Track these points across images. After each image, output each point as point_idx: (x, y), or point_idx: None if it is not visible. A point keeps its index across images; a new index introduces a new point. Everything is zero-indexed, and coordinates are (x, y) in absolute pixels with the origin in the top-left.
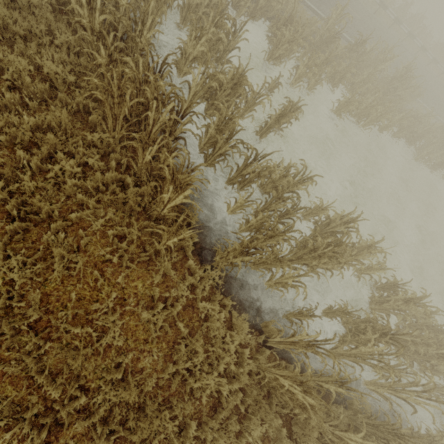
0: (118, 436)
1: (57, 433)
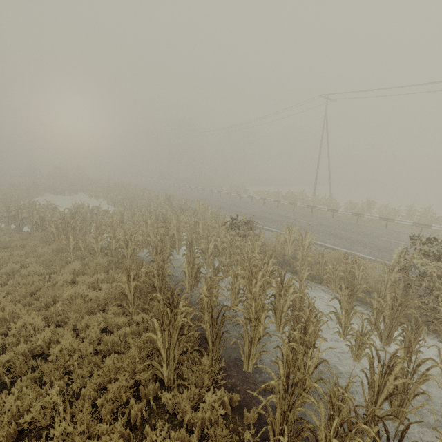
0: None
1: None
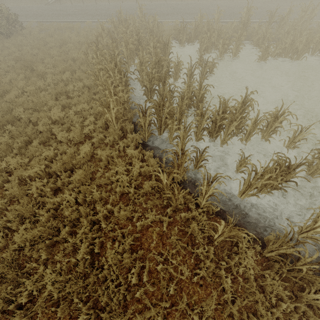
0: (78, 201)
1: (58, 193)
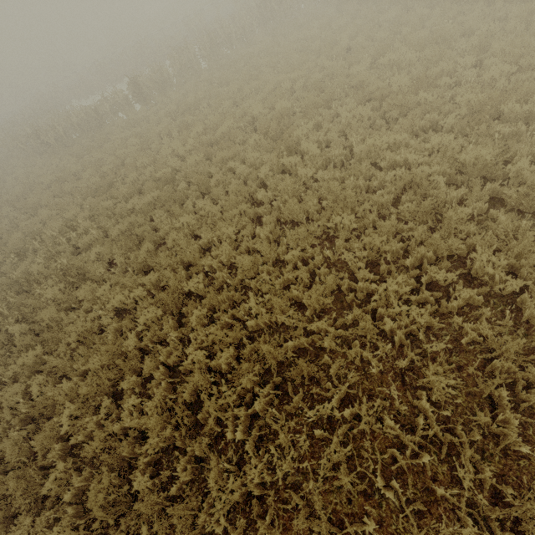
0: None
1: None
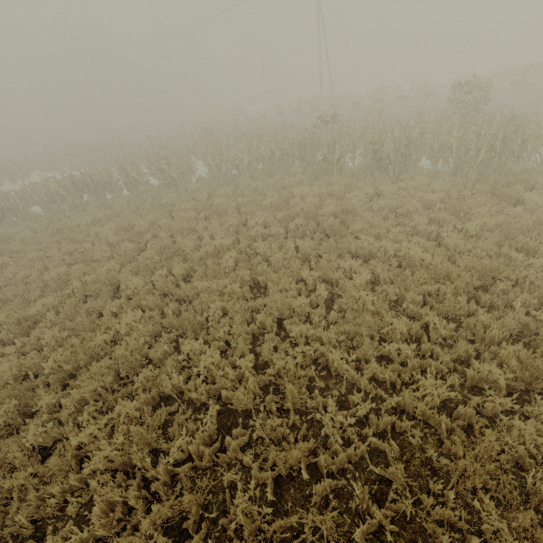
0: None
1: None
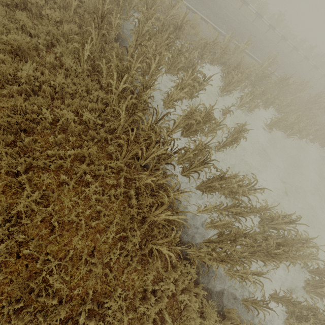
0: None
1: None
